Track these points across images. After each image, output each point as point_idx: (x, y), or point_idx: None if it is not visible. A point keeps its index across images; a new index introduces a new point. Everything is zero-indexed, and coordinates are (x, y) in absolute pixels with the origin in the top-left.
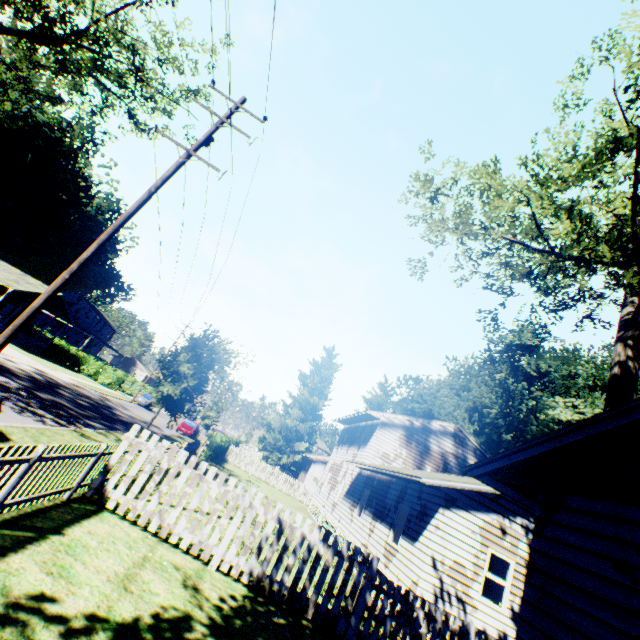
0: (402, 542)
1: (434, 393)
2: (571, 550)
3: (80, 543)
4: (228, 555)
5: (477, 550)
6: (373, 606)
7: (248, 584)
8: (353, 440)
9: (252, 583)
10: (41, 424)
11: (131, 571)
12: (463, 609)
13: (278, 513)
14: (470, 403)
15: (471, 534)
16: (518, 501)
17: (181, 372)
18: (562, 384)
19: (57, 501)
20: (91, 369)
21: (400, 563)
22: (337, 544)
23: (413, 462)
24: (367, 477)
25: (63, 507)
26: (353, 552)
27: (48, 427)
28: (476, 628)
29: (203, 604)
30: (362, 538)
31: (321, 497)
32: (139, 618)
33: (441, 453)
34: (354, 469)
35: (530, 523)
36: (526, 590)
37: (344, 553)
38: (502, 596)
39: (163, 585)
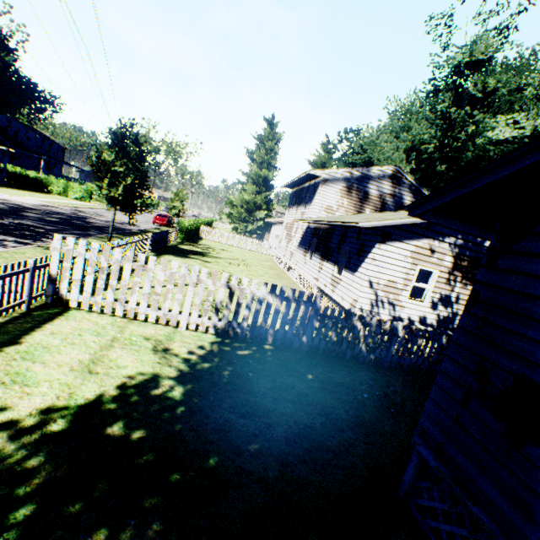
0: (344, 274)
1: (374, 141)
2: (533, 281)
3: (40, 346)
4: (192, 319)
5: (408, 269)
6: (320, 327)
7: (217, 332)
8: (300, 201)
9: (218, 332)
10: (0, 249)
11: (97, 355)
12: (393, 310)
13: (225, 281)
14: (409, 144)
15: (403, 259)
16: (462, 231)
17: (115, 172)
18: (507, 102)
19: (15, 315)
20: (58, 189)
21: (343, 289)
22: (283, 293)
23: (354, 209)
24: (314, 229)
25: (22, 319)
26: (298, 296)
27: (6, 250)
28: (402, 319)
29: (172, 362)
30: (314, 275)
31: (281, 250)
32: (104, 394)
33: (379, 196)
34: (303, 225)
35: (457, 240)
36: (464, 319)
37: (291, 298)
38: (422, 288)
39: (132, 358)
